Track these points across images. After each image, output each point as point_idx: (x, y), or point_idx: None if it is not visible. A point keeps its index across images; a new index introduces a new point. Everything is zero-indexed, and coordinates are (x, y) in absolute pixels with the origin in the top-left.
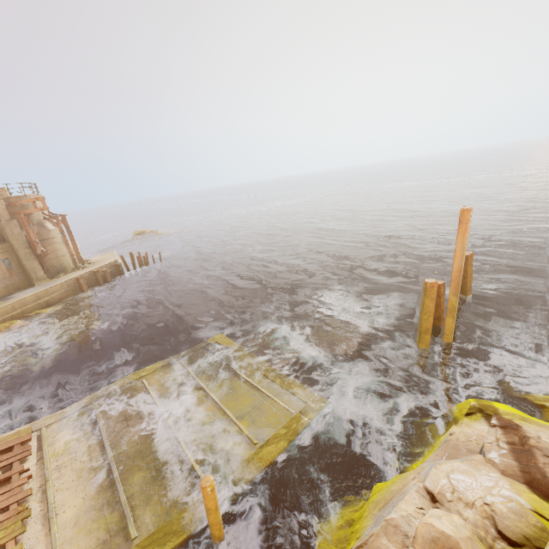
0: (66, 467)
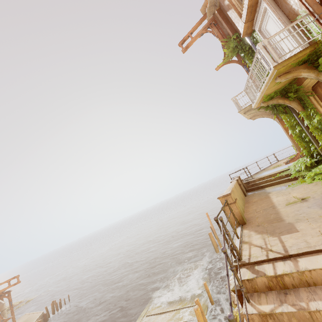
0: None
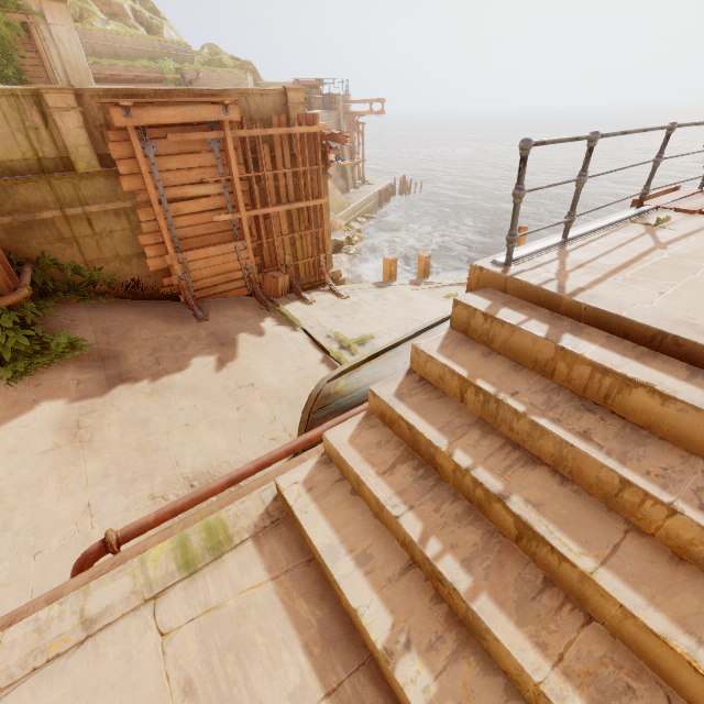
0: None
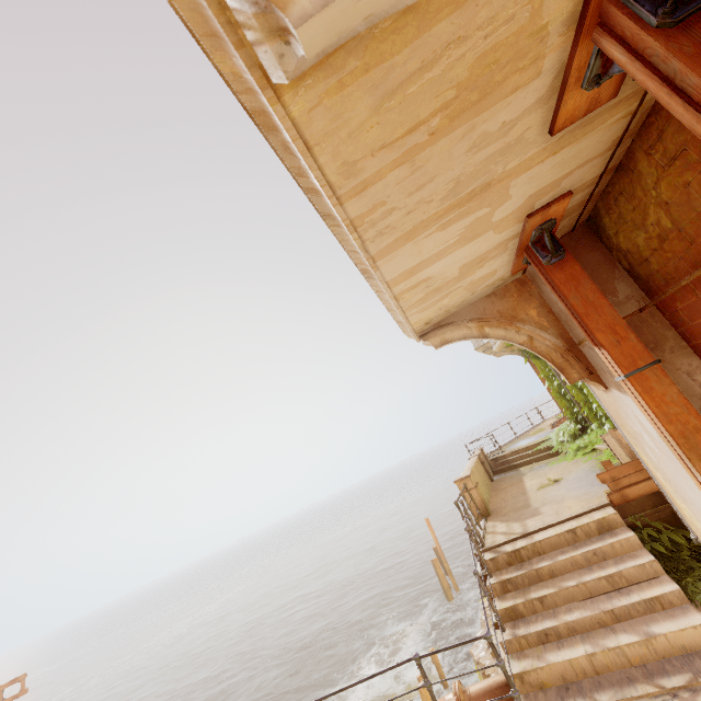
0: None
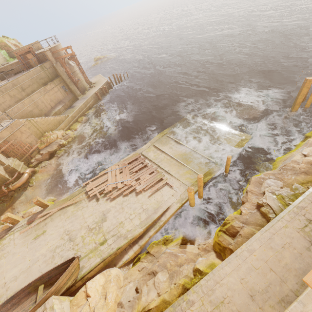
0: (161, 162)
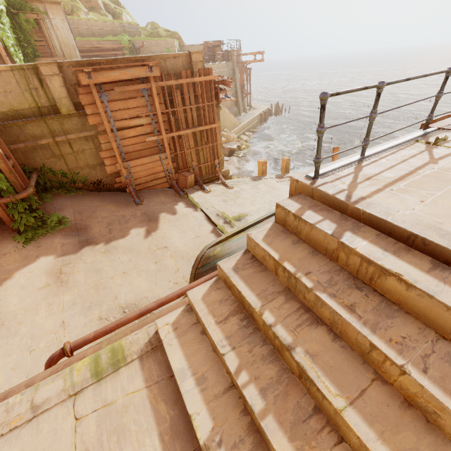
0: None
